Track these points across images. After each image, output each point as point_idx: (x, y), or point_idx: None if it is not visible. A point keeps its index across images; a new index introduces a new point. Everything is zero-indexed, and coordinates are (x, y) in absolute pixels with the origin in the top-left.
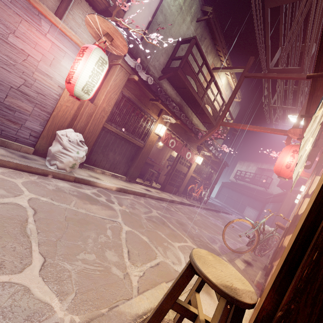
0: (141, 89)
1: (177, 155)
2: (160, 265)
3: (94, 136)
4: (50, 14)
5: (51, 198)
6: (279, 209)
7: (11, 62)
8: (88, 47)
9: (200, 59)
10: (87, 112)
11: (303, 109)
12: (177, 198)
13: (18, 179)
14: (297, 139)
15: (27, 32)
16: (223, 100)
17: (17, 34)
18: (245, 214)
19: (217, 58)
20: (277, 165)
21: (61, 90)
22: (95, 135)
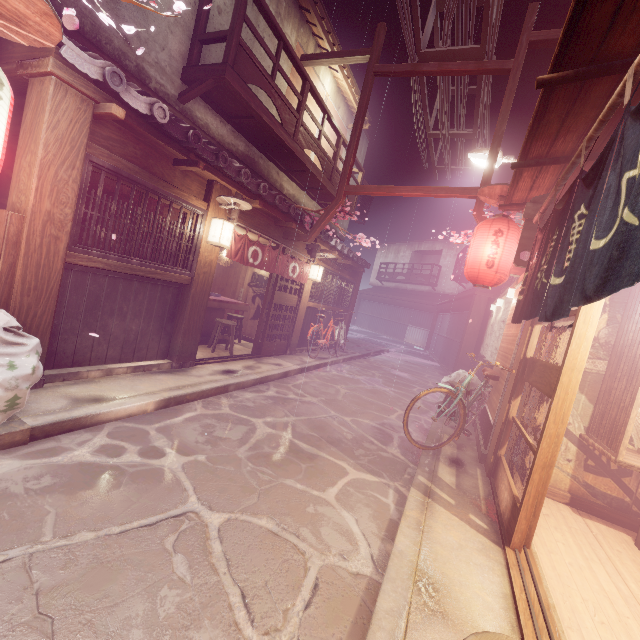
0: (142, 139)
1: (270, 276)
2: (321, 585)
3: (47, 295)
4: None
5: None
6: (466, 326)
7: None
8: None
9: (268, 34)
10: None
11: (495, 139)
12: (291, 361)
13: None
14: (499, 207)
15: None
16: (338, 132)
17: None
18: (408, 340)
19: (306, 29)
20: (472, 265)
21: None
22: (48, 293)
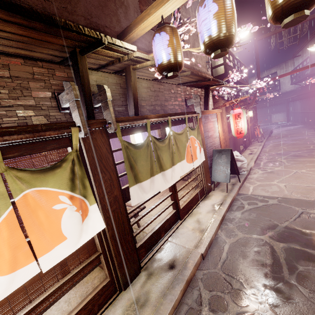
0: None
1: None
2: None
3: (229, 147)
4: (211, 111)
5: (275, 180)
6: None
7: (211, 144)
8: (240, 113)
9: None
10: (224, 139)
11: None
12: (256, 146)
13: (256, 182)
14: None
15: (209, 126)
16: (240, 62)
17: (208, 130)
18: (274, 121)
19: None
20: None
21: (219, 138)
22: (229, 147)
